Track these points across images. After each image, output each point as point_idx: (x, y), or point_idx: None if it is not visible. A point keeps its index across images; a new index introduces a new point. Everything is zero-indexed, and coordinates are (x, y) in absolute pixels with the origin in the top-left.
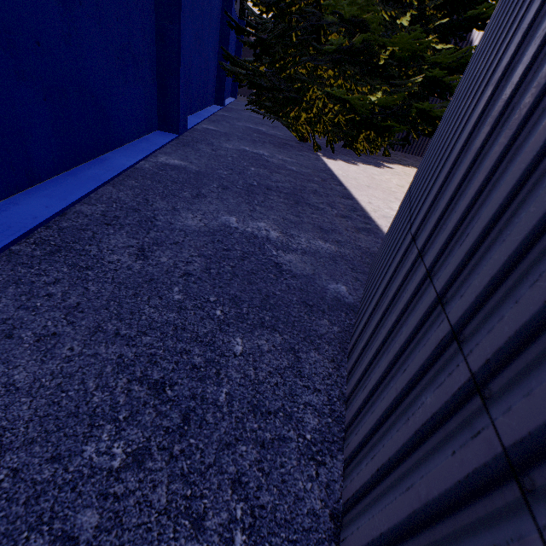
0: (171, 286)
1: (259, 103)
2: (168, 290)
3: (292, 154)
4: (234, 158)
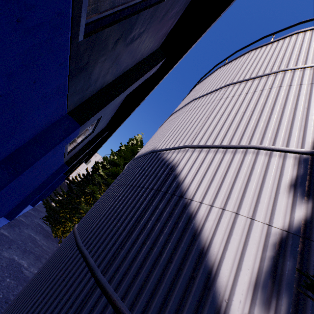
0: None
1: (48, 218)
2: None
3: (48, 242)
4: (26, 237)
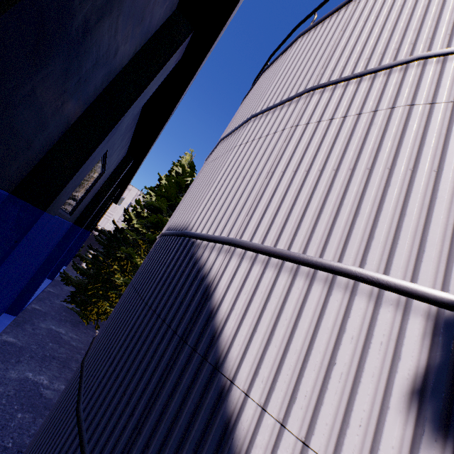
0: (3, 398)
1: (74, 298)
2: (2, 399)
3: (79, 332)
4: (43, 335)
